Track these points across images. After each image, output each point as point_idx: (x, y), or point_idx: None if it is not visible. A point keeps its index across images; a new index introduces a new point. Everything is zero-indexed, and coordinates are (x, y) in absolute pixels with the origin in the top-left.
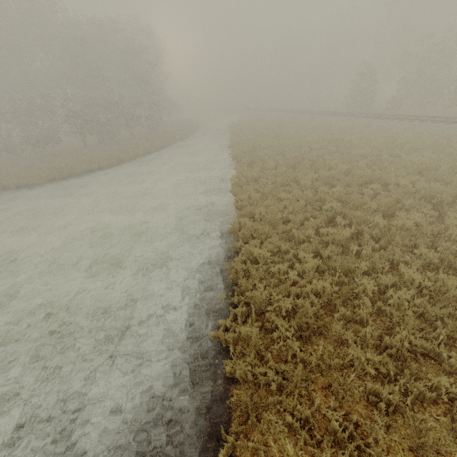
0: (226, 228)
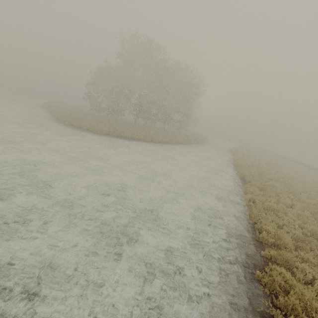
0: (248, 264)
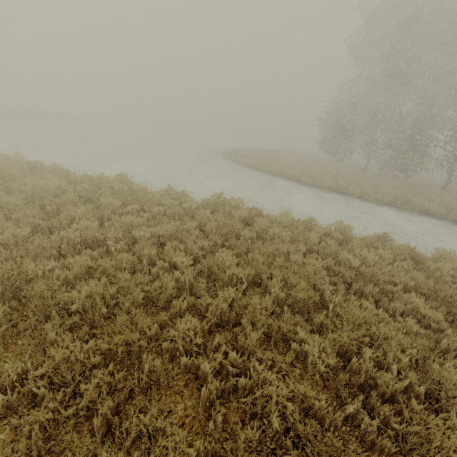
0: None
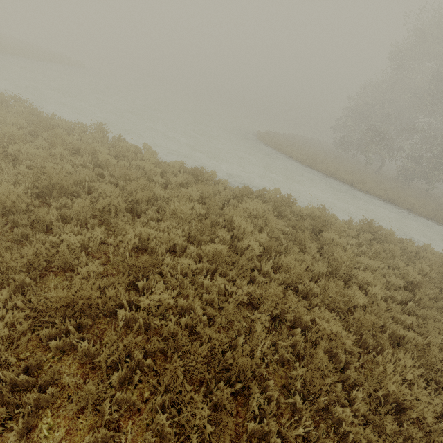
0: None
